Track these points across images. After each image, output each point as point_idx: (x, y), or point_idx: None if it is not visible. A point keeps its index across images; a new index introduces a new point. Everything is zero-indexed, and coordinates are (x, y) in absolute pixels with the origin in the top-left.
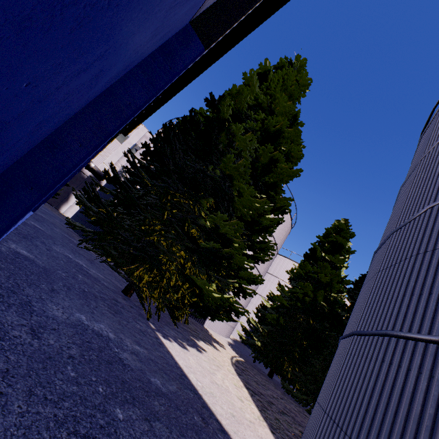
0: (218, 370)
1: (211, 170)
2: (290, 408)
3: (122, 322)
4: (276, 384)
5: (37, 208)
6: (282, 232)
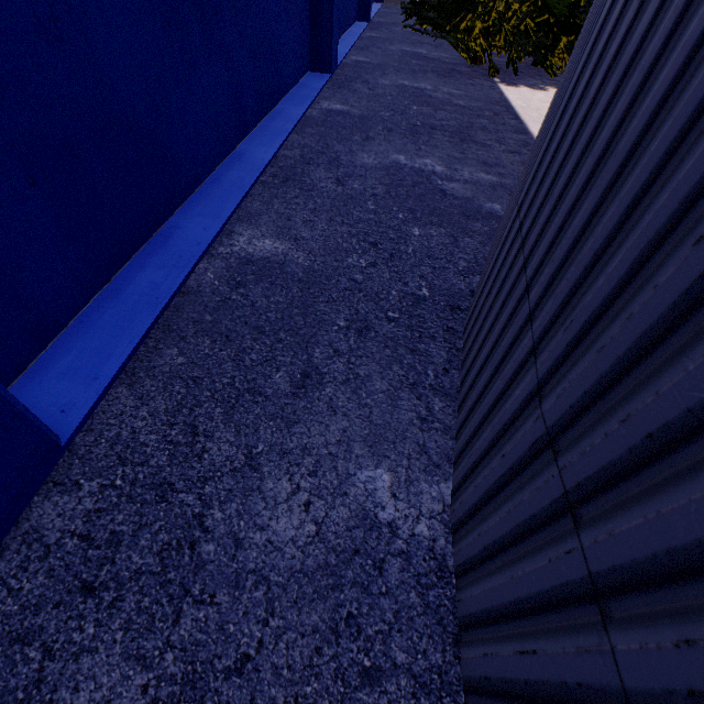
0: None
1: None
2: None
3: (448, 82)
4: None
5: (368, 15)
6: None
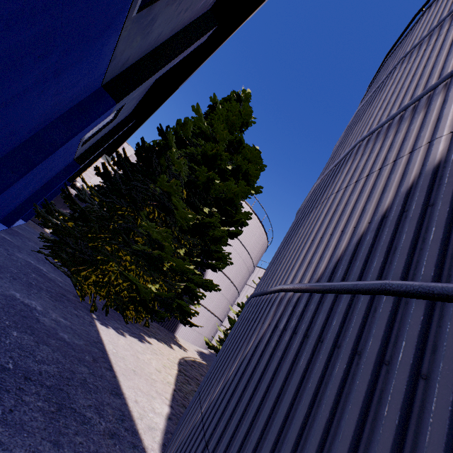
0: (153, 354)
1: (152, 188)
2: None
3: (58, 306)
4: None
5: (12, 224)
6: (256, 246)
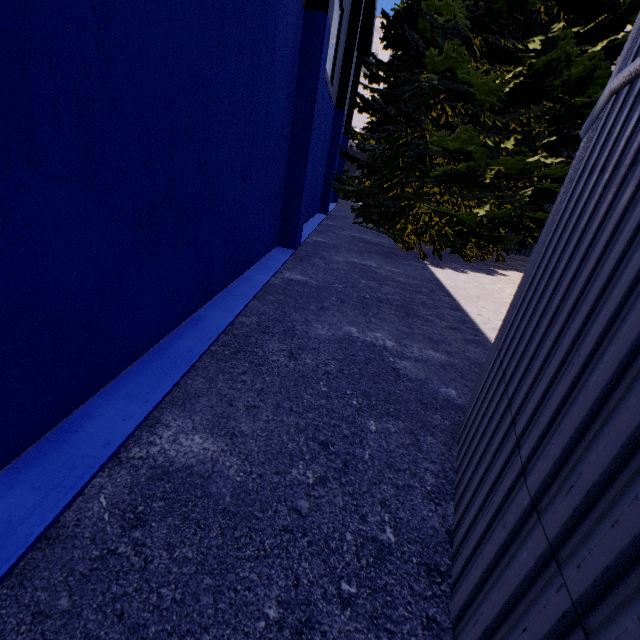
0: (507, 284)
1: (424, 80)
2: None
3: (389, 261)
4: None
5: (327, 211)
6: None
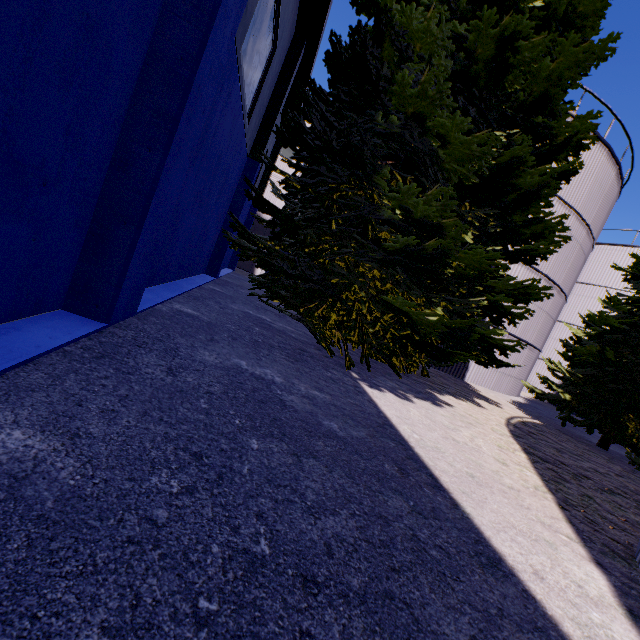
0: (468, 427)
1: (382, 122)
2: (638, 490)
3: (302, 369)
4: (616, 458)
5: (217, 273)
6: (596, 197)
